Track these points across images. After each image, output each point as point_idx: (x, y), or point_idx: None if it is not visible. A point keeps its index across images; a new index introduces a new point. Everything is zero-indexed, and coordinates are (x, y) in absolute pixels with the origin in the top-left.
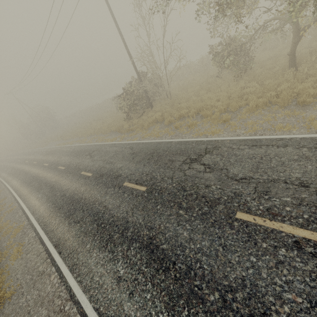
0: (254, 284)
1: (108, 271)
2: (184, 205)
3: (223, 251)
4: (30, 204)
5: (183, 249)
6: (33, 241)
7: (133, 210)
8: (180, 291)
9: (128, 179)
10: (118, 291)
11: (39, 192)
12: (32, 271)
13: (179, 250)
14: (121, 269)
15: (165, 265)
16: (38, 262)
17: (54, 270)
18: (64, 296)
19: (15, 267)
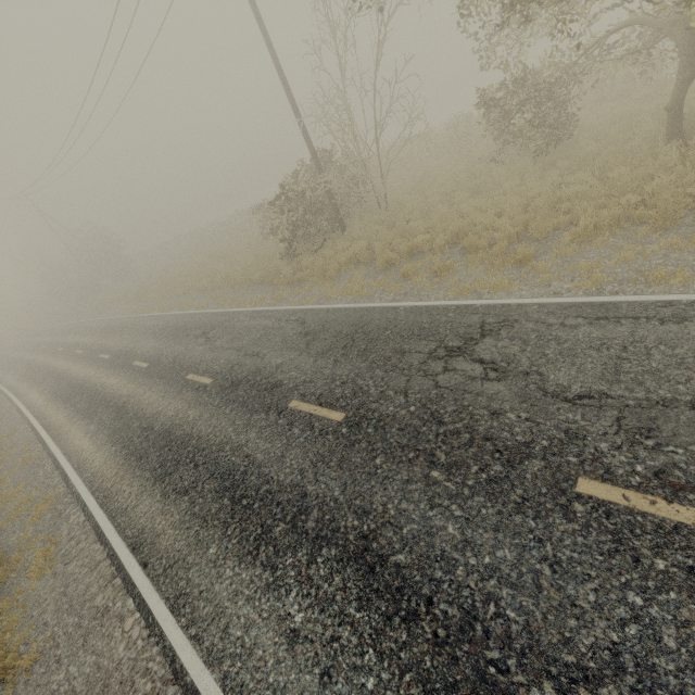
0: (645, 665)
1: (264, 614)
2: (442, 458)
3: (552, 575)
4: (71, 448)
5: (450, 568)
6: (81, 534)
7: (318, 468)
8: (450, 676)
9: (298, 393)
10: (291, 667)
11: (91, 420)
12: (80, 605)
13: (438, 569)
14: (296, 612)
15: (406, 606)
16: (94, 584)
17: (133, 605)
18: (159, 673)
19: (38, 594)
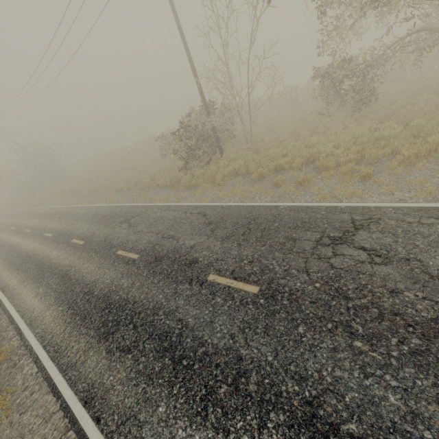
0: None
1: None
2: (359, 329)
3: None
4: (23, 306)
5: None
6: (34, 384)
7: (246, 333)
8: None
9: (214, 269)
10: None
11: (39, 284)
12: None
13: None
14: None
15: None
16: (49, 436)
17: None
18: None
19: None
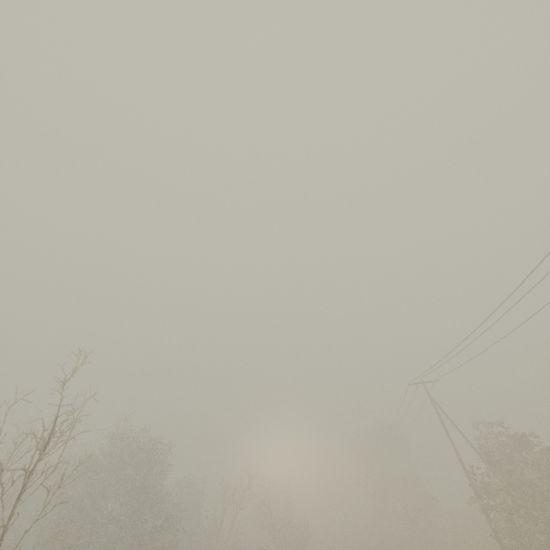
0: None
1: None
2: None
3: None
4: None
5: None
6: None
7: None
8: None
9: None
10: None
11: None
12: None
13: None
14: None
15: None
16: None
17: None
18: None
19: None
